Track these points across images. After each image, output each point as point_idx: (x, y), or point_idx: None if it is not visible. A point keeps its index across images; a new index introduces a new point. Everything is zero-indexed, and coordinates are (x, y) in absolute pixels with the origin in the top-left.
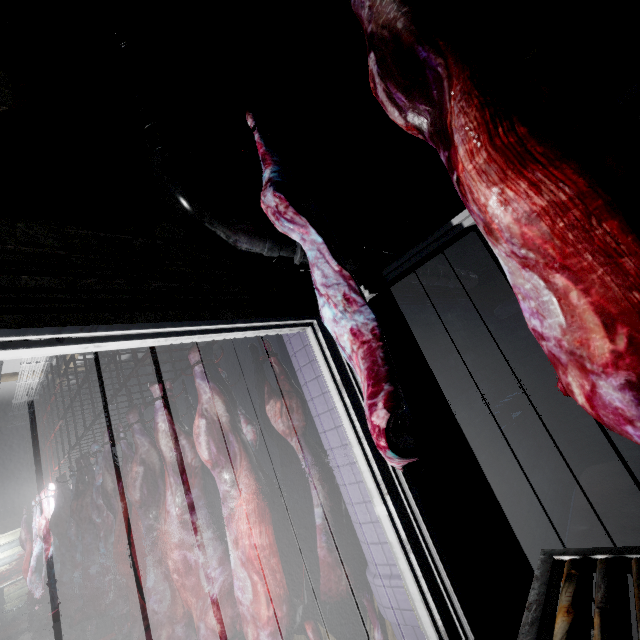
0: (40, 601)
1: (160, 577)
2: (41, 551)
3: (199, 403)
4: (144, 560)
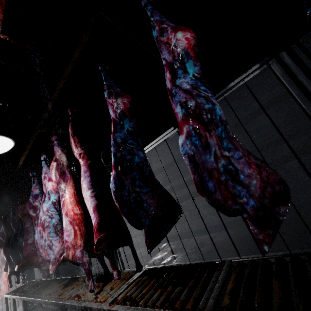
0: None
1: None
2: None
3: (0, 254)
4: None
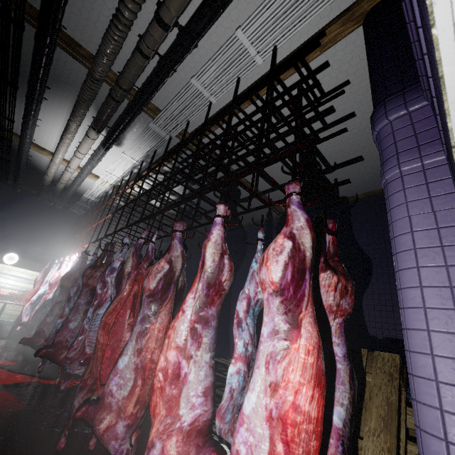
0: (24, 324)
1: (135, 366)
2: (43, 293)
3: (289, 227)
4: (118, 342)
